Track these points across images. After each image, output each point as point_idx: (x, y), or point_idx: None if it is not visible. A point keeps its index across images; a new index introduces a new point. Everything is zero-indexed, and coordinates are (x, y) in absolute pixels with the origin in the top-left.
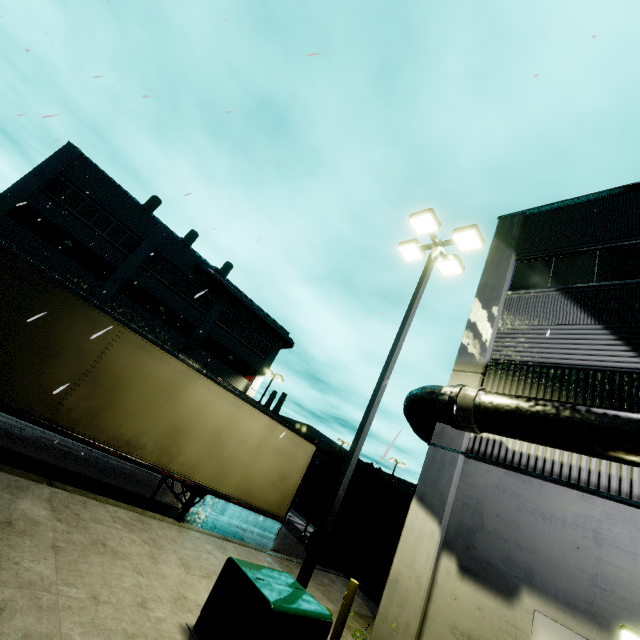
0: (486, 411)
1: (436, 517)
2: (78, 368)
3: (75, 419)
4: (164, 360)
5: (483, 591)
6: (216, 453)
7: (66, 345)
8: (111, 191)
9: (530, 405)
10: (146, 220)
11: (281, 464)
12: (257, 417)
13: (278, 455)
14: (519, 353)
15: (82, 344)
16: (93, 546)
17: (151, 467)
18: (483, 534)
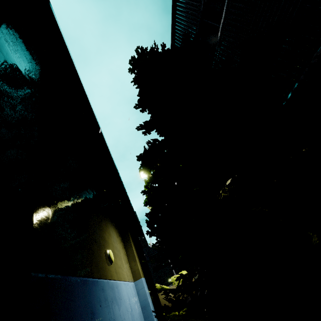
0: None
1: None
2: None
3: None
4: (160, 294)
5: None
6: None
7: None
8: None
9: None
10: None
11: None
12: None
13: None
14: None
15: None
16: None
17: None
18: None
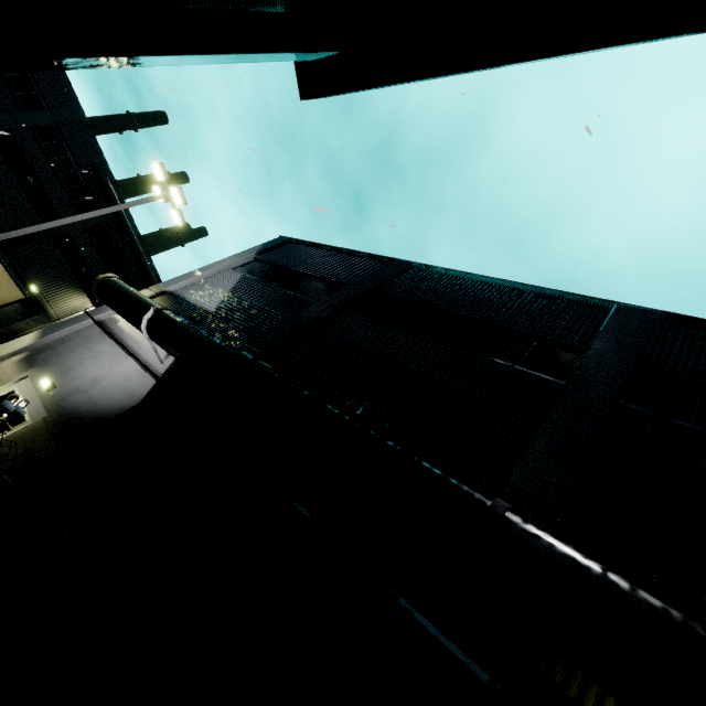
0: (103, 283)
1: (38, 338)
2: None
3: None
4: None
5: (17, 368)
6: None
7: None
8: None
9: (120, 285)
10: (65, 94)
11: None
12: None
13: None
14: (186, 293)
15: None
16: None
17: None
18: (52, 350)
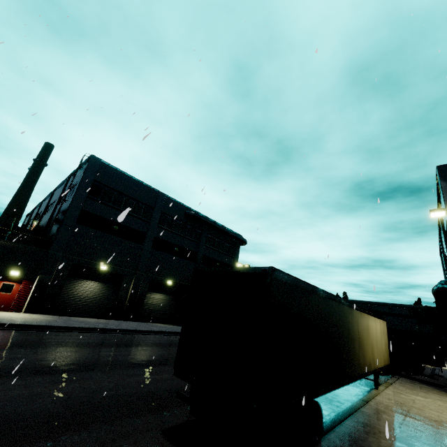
0: None
1: None
2: (357, 342)
3: (362, 367)
4: (364, 317)
5: None
6: (377, 349)
7: (354, 334)
8: (125, 181)
9: None
10: (150, 193)
11: (384, 339)
12: (377, 322)
13: (383, 335)
14: None
15: (355, 330)
16: (442, 424)
17: (374, 371)
18: None
